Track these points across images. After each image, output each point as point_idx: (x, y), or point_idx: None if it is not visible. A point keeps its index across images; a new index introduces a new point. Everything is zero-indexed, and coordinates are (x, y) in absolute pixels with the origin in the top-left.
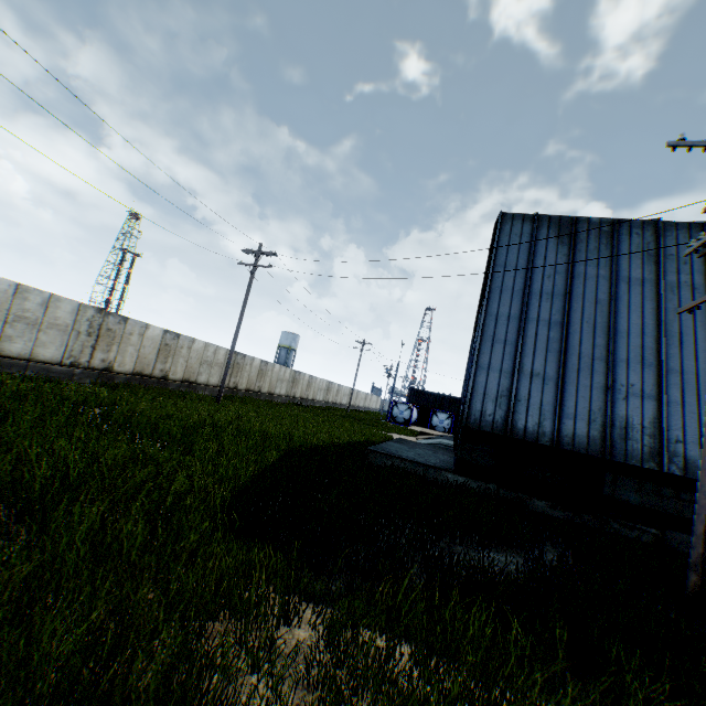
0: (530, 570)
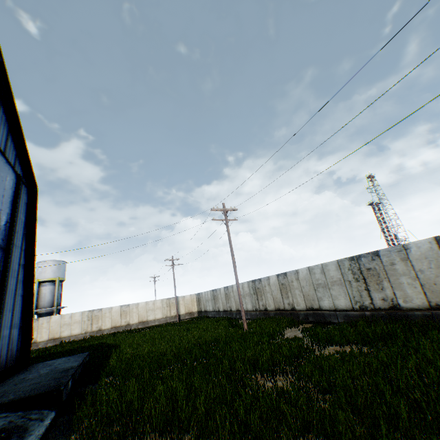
0: (40, 357)
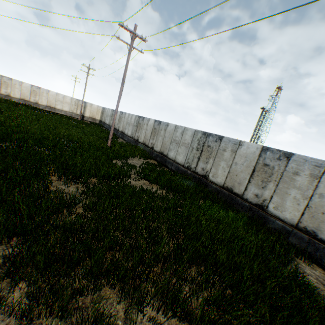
0: None
